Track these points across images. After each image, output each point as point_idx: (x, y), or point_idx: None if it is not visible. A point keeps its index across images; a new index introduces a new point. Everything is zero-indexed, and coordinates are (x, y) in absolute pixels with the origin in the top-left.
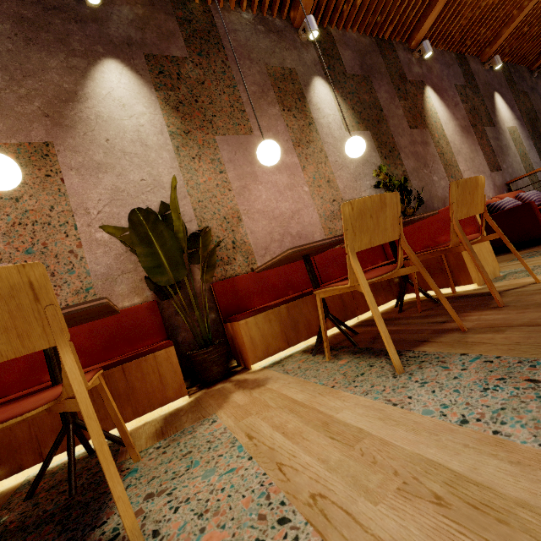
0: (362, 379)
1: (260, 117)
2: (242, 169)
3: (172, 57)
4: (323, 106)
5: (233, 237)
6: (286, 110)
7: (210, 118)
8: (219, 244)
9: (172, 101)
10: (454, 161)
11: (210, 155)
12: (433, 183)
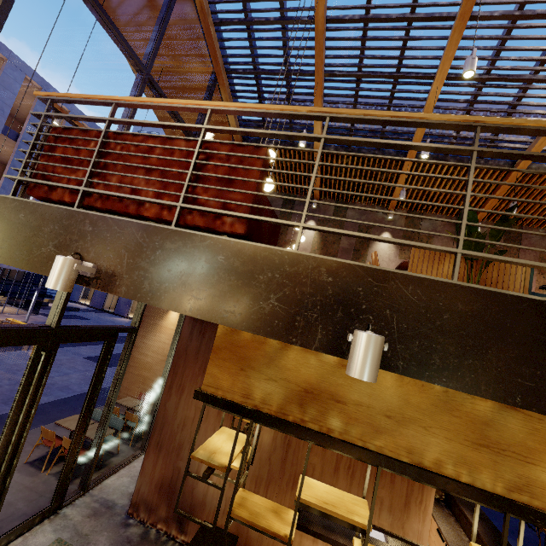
0: None
1: None
2: None
3: (495, 246)
4: None
5: None
6: (540, 274)
7: None
8: None
9: None
10: None
11: None
12: None
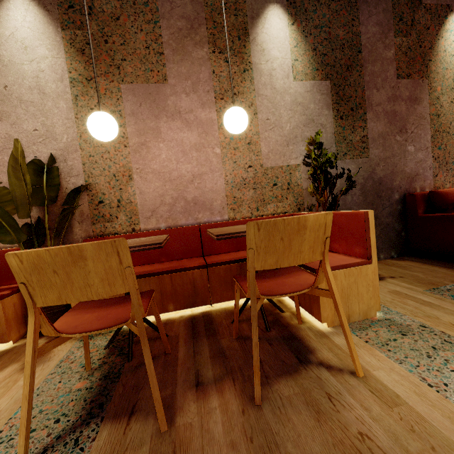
0: (12, 444)
1: (181, 61)
2: (144, 123)
3: None
4: (270, 47)
5: (120, 196)
6: (218, 52)
7: (118, 63)
8: (103, 201)
9: (79, 42)
10: (453, 126)
11: (110, 107)
12: (404, 155)
